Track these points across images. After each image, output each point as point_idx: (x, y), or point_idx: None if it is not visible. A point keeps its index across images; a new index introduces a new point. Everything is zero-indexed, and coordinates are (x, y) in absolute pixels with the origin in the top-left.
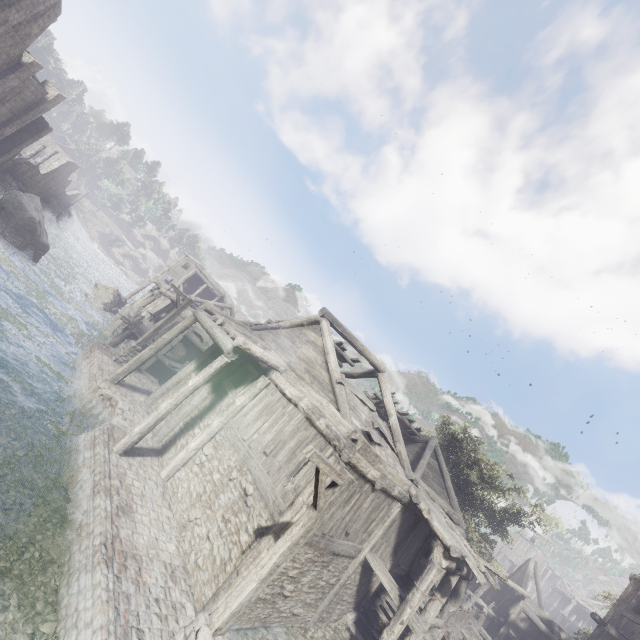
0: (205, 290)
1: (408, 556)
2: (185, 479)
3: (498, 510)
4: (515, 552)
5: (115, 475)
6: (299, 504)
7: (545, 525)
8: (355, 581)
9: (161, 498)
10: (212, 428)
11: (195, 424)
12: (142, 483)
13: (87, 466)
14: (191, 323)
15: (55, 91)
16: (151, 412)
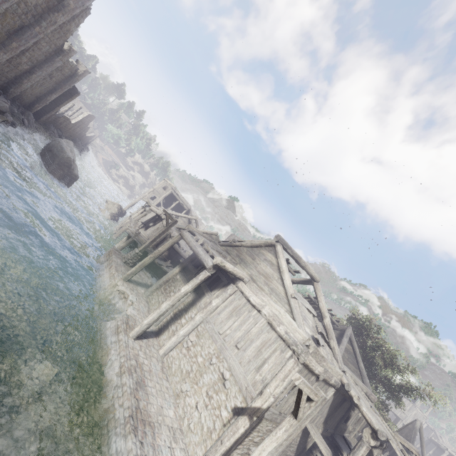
0: (177, 204)
1: (333, 423)
2: (176, 358)
3: (396, 384)
4: (399, 409)
5: (132, 356)
6: (267, 394)
7: (436, 401)
8: (296, 442)
9: (161, 372)
10: (195, 321)
11: (182, 315)
12: (149, 361)
13: (114, 349)
14: (178, 240)
15: (83, 68)
16: (149, 301)
